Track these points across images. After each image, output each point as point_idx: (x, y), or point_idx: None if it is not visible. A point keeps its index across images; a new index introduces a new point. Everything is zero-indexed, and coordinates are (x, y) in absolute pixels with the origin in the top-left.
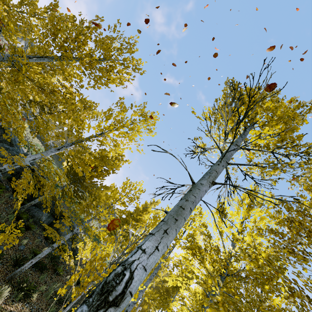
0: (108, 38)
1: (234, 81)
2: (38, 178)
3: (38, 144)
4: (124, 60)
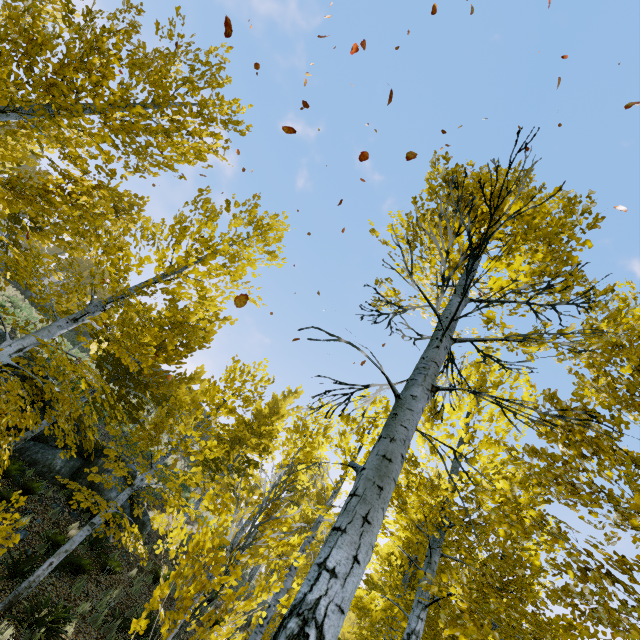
0: (161, 55)
1: (456, 171)
2: (32, 380)
3: (14, 296)
4: (201, 105)
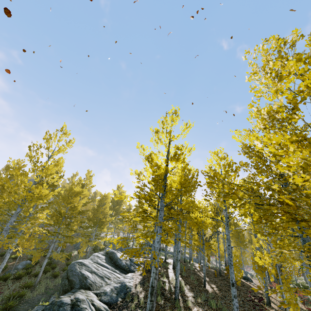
0: None
1: None
2: None
3: None
4: None
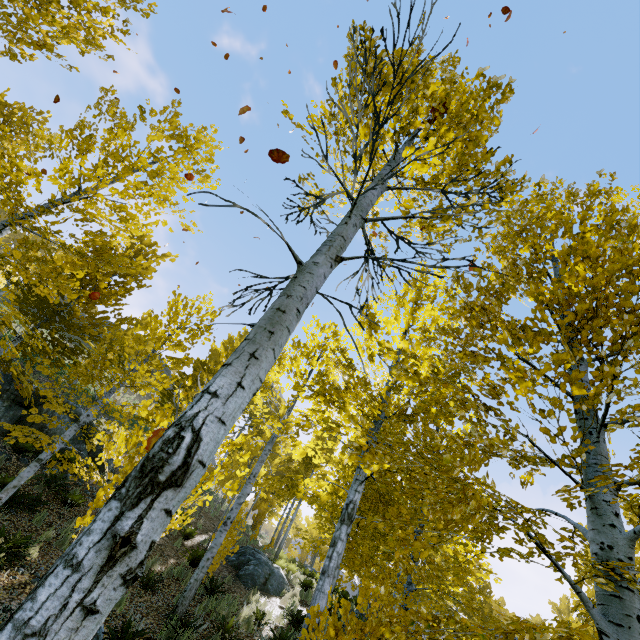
0: None
1: (363, 27)
2: None
3: None
4: None
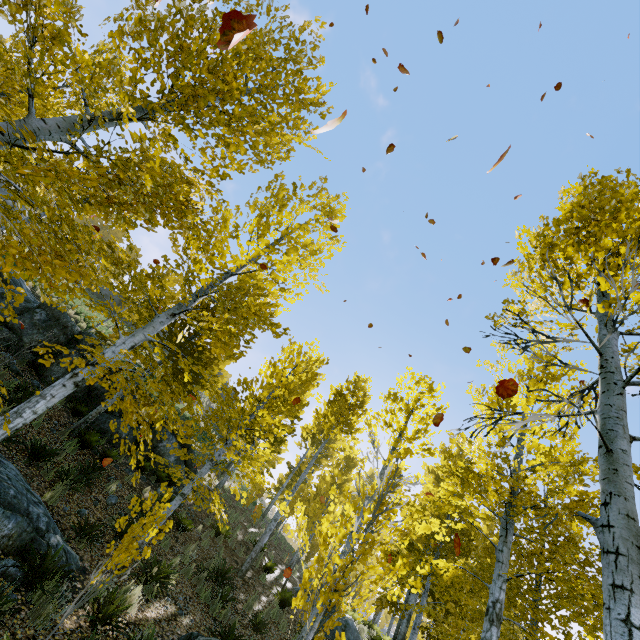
0: (270, 41)
1: None
2: None
3: None
4: (297, 91)
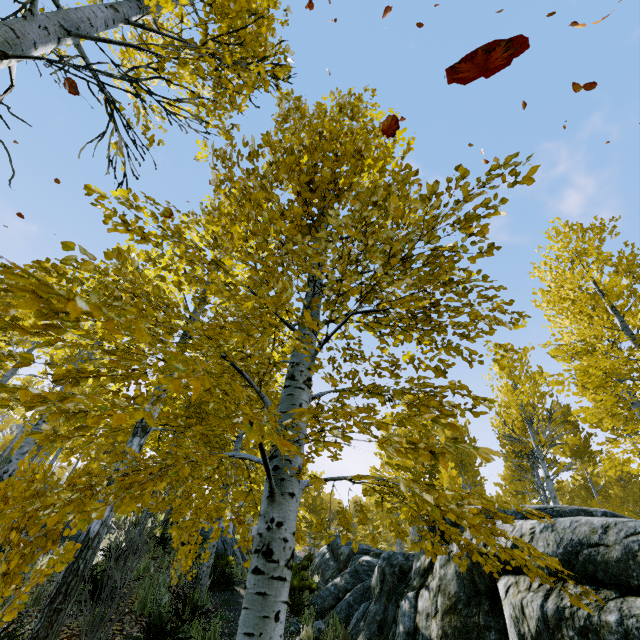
0: None
1: None
2: None
3: None
4: None
